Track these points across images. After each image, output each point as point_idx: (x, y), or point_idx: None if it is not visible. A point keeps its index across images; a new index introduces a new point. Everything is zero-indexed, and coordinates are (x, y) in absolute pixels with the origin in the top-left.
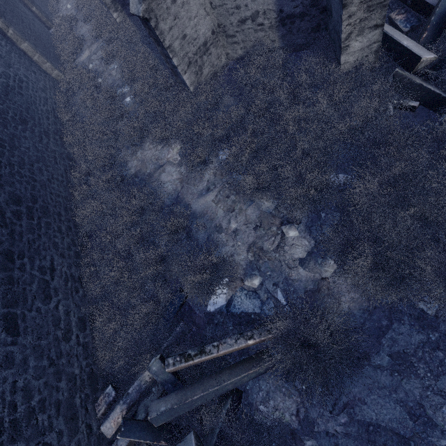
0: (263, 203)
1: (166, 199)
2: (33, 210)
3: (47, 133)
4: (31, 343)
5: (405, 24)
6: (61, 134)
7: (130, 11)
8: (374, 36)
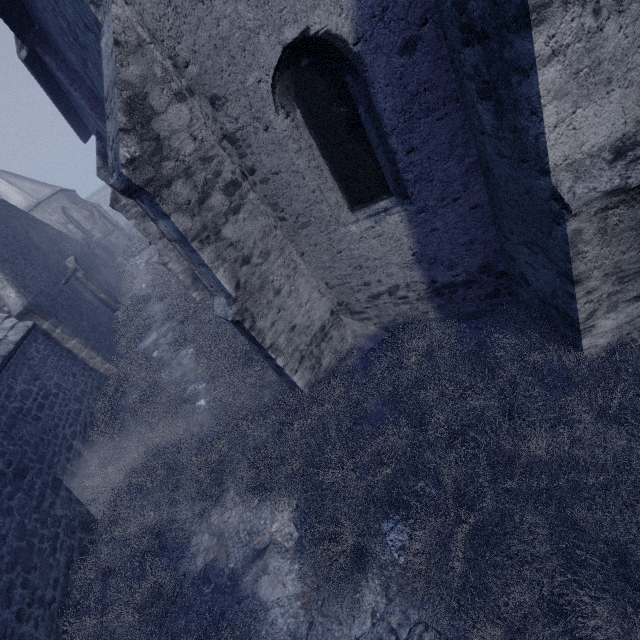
0: None
1: None
2: None
3: (57, 481)
4: None
5: None
6: (85, 473)
7: (214, 312)
8: (636, 309)
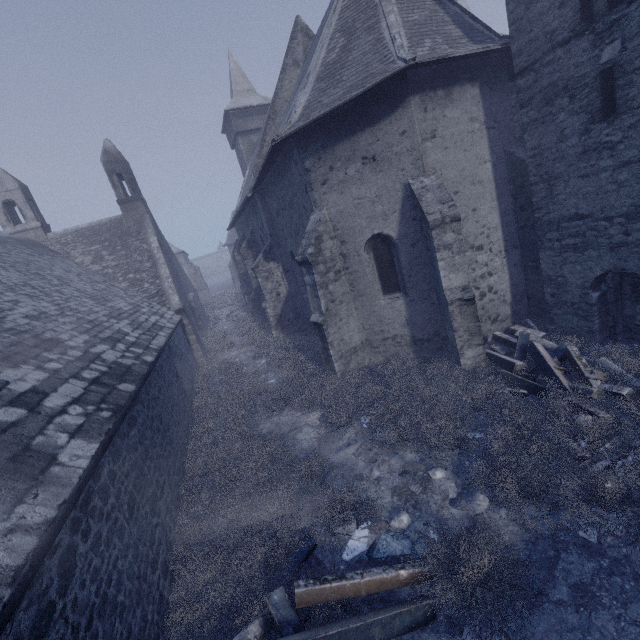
0: (406, 454)
1: (300, 454)
2: (165, 434)
3: (185, 392)
4: (134, 537)
5: (501, 350)
6: (192, 399)
7: (310, 320)
8: (480, 350)
